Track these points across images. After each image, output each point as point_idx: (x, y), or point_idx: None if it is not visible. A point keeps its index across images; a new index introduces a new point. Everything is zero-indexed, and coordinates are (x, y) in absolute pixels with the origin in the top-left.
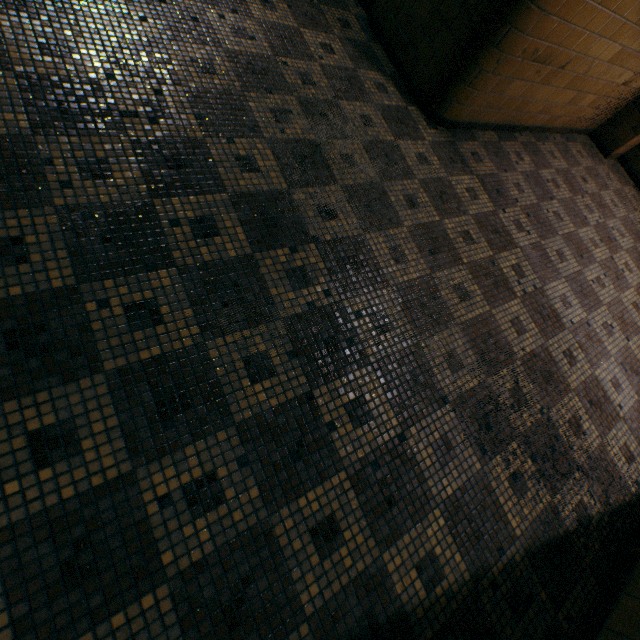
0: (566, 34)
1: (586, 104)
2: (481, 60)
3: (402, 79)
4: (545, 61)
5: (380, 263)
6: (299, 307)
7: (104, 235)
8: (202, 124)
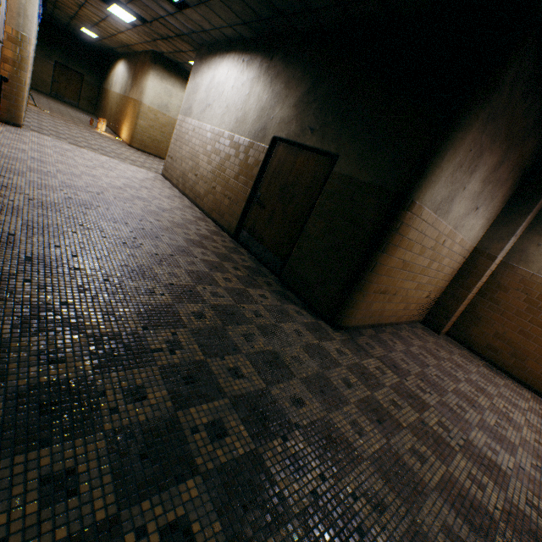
0: (391, 281)
1: (412, 308)
2: (354, 295)
3: (308, 306)
4: (385, 292)
5: (349, 438)
6: (305, 497)
7: (141, 451)
8: (203, 349)
